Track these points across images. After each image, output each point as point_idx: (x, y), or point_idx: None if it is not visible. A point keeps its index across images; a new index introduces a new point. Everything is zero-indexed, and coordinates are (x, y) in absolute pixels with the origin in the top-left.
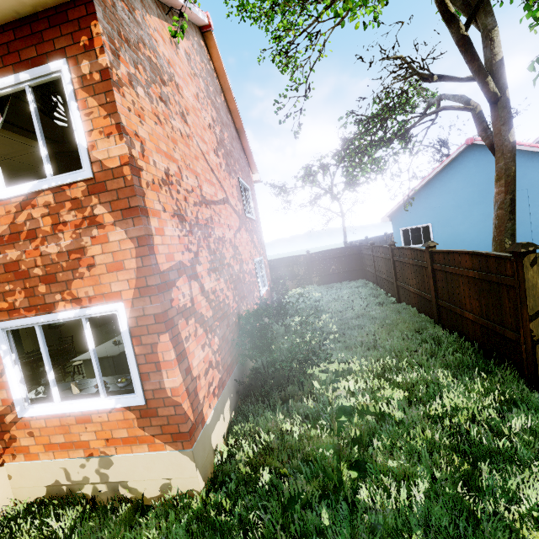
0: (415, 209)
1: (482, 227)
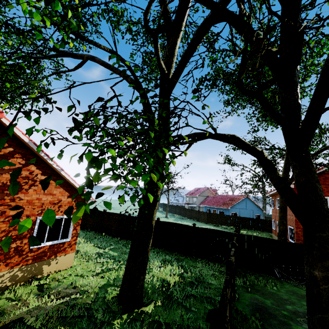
0: (235, 207)
1: (247, 216)
